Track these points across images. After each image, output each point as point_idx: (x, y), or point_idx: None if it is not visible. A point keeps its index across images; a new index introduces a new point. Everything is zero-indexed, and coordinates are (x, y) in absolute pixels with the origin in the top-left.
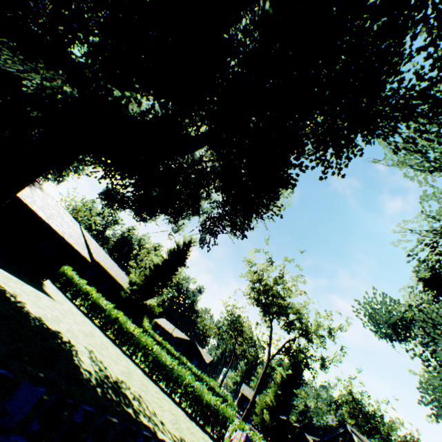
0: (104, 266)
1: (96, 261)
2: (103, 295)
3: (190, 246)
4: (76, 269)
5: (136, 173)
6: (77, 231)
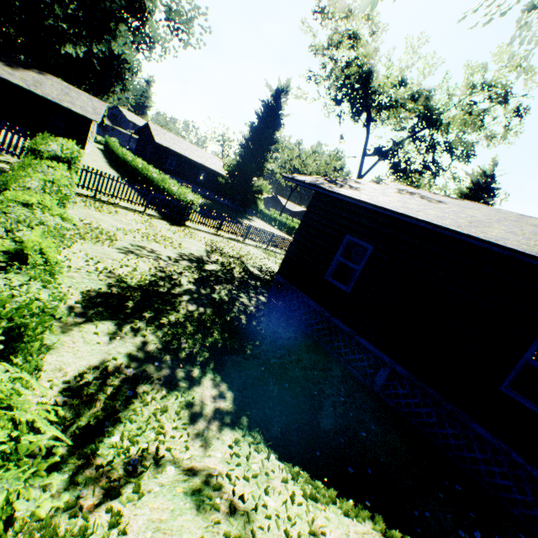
0: (179, 152)
1: (170, 149)
2: (208, 187)
3: (279, 96)
4: (154, 161)
5: None
6: (96, 106)
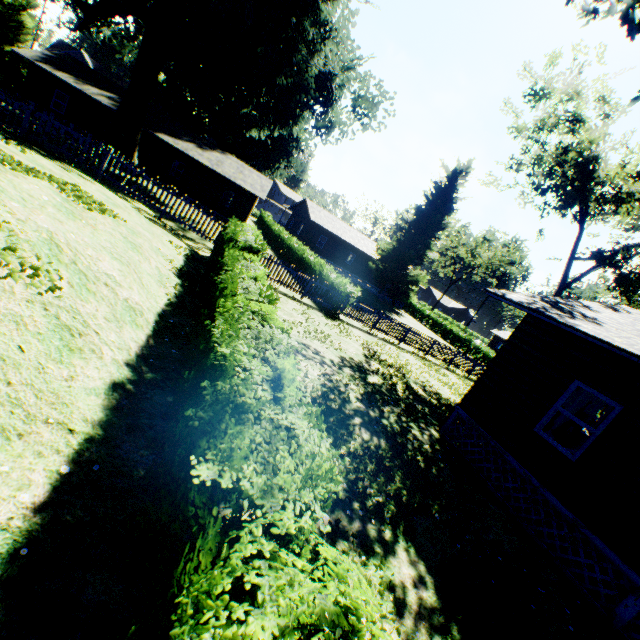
0: (331, 231)
1: (322, 228)
2: (354, 271)
3: (455, 177)
4: (304, 239)
5: (199, 61)
6: (263, 183)
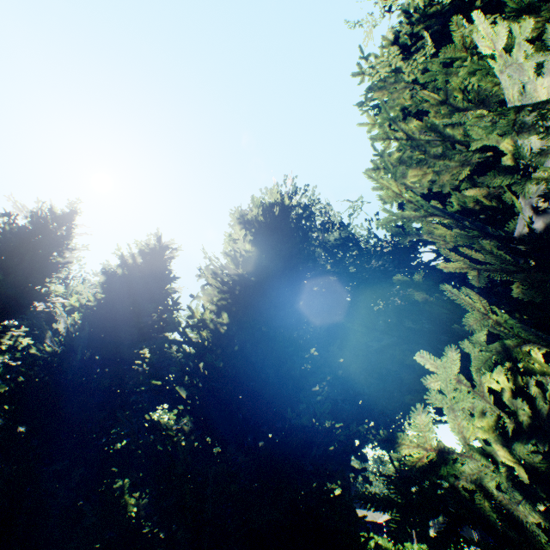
0: None
1: None
2: None
3: None
4: None
5: None
6: None
